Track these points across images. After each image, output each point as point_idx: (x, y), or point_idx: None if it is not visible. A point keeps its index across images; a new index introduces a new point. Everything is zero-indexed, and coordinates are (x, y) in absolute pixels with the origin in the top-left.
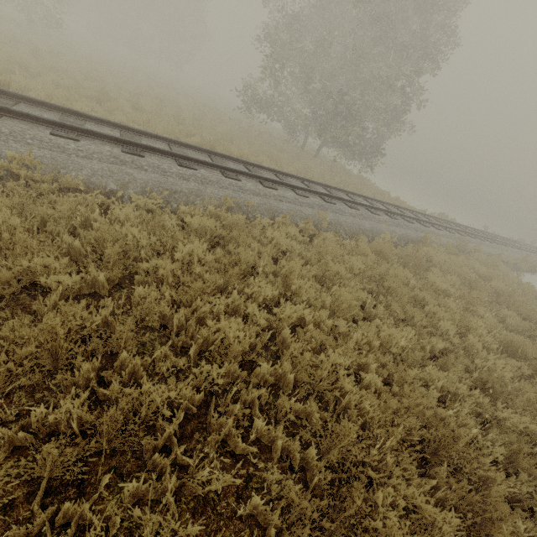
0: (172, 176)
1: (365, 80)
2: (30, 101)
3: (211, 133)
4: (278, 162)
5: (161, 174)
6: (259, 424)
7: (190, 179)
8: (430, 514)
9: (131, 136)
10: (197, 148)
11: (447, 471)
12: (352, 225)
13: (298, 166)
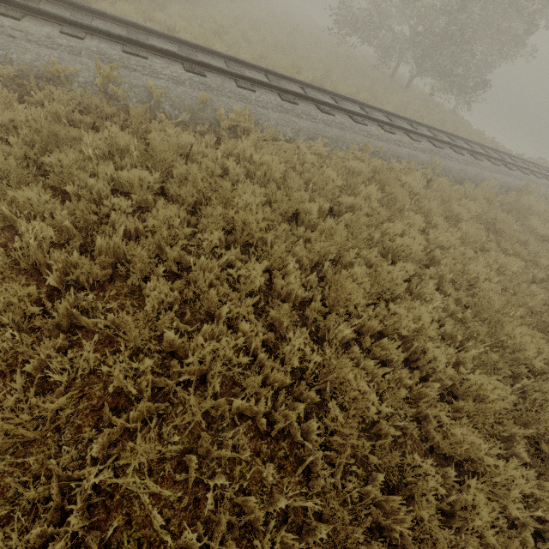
0: (319, 123)
1: None
2: (204, 51)
3: (310, 65)
4: (379, 99)
5: (312, 122)
6: (437, 298)
7: (332, 126)
8: (539, 347)
9: (276, 81)
10: (324, 91)
11: (545, 338)
12: (460, 171)
13: (394, 102)
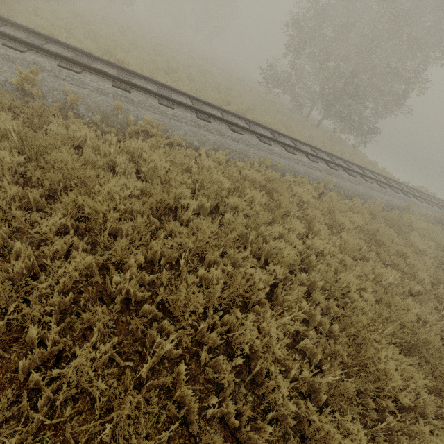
0: (228, 138)
1: (375, 65)
2: (140, 77)
3: (240, 102)
4: (291, 130)
5: (221, 137)
6: (304, 306)
7: (239, 142)
8: (409, 374)
9: (199, 105)
10: (240, 117)
11: (418, 360)
12: (350, 189)
13: (304, 134)
